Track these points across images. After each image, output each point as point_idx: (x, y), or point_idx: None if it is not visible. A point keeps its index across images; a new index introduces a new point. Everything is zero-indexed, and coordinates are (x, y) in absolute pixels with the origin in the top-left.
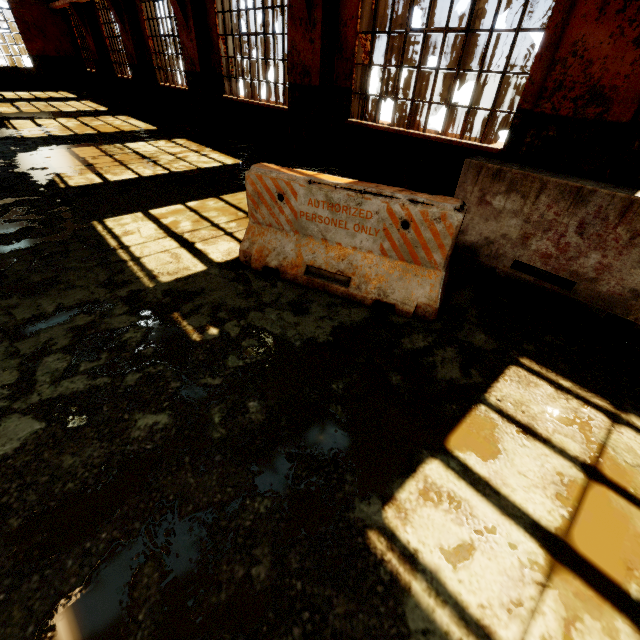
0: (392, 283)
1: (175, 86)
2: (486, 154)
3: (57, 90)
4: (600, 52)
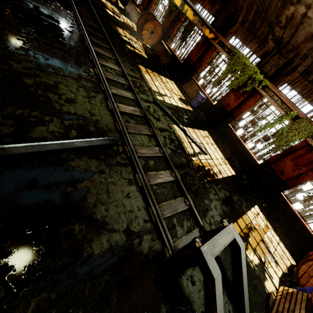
0: None
1: None
2: None
3: None
4: None
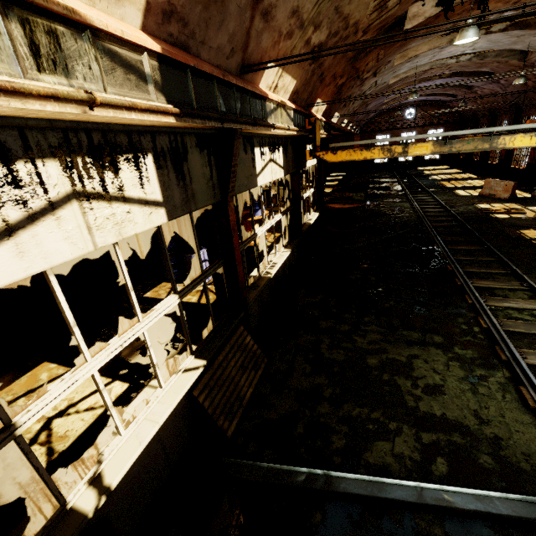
0: (502, 195)
1: (494, 163)
2: None
3: (443, 165)
4: None
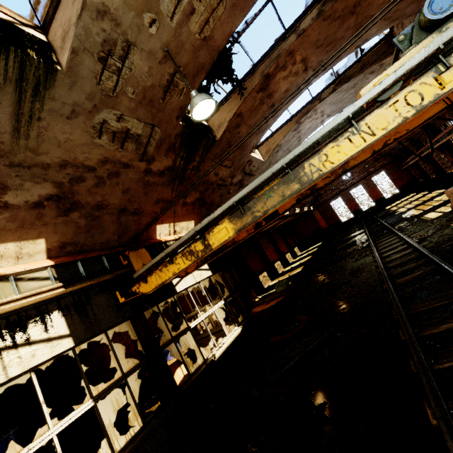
0: None
1: (452, 171)
2: None
3: (408, 195)
4: None
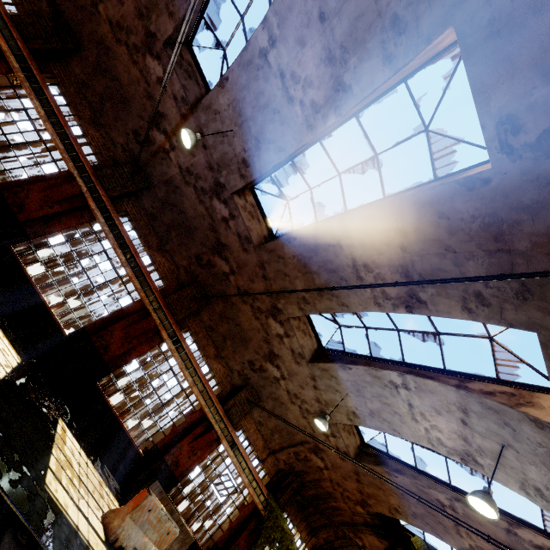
0: None
1: None
2: (137, 452)
3: None
4: (184, 452)
